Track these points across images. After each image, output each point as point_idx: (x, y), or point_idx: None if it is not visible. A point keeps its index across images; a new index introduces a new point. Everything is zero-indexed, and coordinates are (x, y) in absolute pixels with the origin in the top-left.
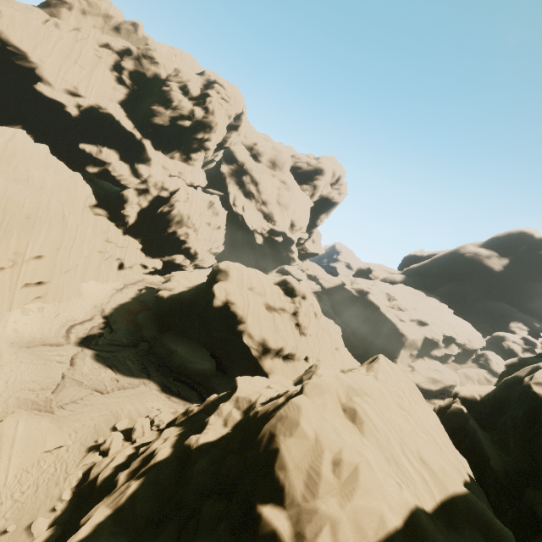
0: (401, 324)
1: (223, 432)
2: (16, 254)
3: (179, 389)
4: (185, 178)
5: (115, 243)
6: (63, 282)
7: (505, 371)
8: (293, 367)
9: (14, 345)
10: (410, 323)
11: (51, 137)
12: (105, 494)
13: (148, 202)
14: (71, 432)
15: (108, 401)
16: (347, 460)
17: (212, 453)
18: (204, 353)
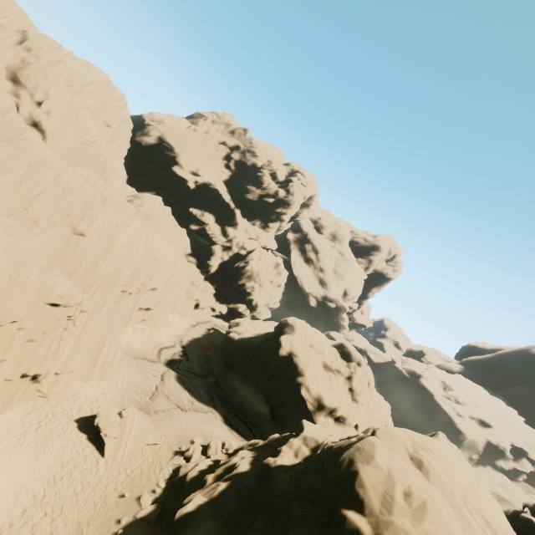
0: (459, 419)
1: (296, 461)
2: (142, 284)
3: (238, 426)
4: (261, 241)
5: (197, 286)
6: (160, 311)
7: None
8: (343, 431)
9: (127, 354)
10: (469, 420)
11: (172, 201)
12: (195, 489)
13: (229, 257)
14: (162, 435)
15: (186, 418)
16: (416, 494)
17: (291, 472)
18: (261, 397)
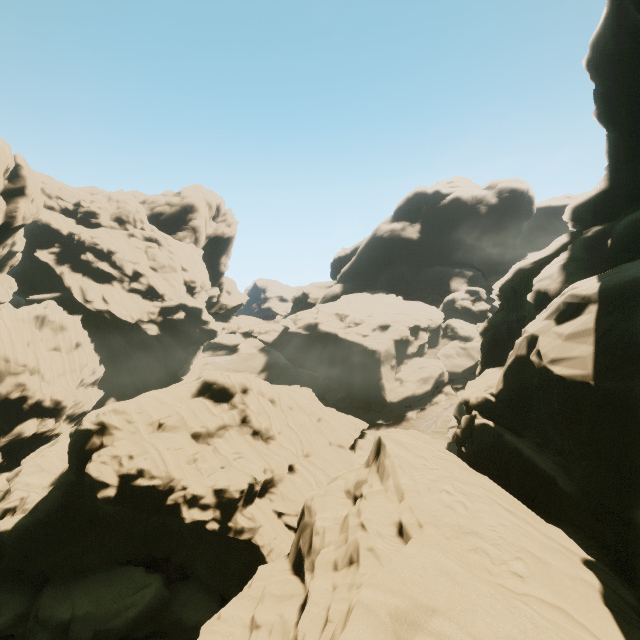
0: (367, 340)
1: None
2: None
3: None
4: None
5: None
6: None
7: (484, 341)
8: (279, 496)
9: None
10: (373, 333)
11: None
12: None
13: None
14: None
15: None
16: None
17: None
18: (133, 577)
